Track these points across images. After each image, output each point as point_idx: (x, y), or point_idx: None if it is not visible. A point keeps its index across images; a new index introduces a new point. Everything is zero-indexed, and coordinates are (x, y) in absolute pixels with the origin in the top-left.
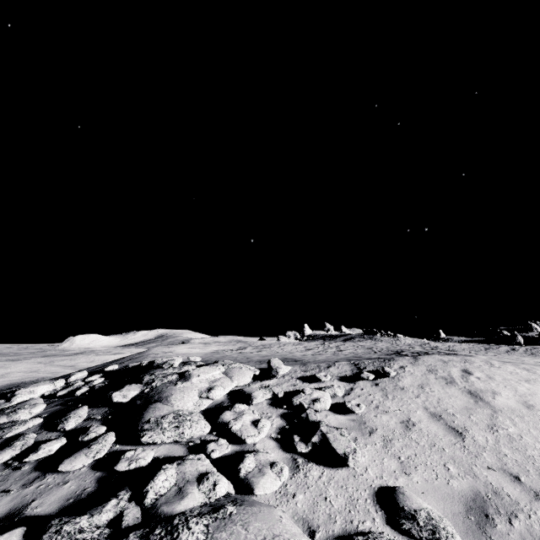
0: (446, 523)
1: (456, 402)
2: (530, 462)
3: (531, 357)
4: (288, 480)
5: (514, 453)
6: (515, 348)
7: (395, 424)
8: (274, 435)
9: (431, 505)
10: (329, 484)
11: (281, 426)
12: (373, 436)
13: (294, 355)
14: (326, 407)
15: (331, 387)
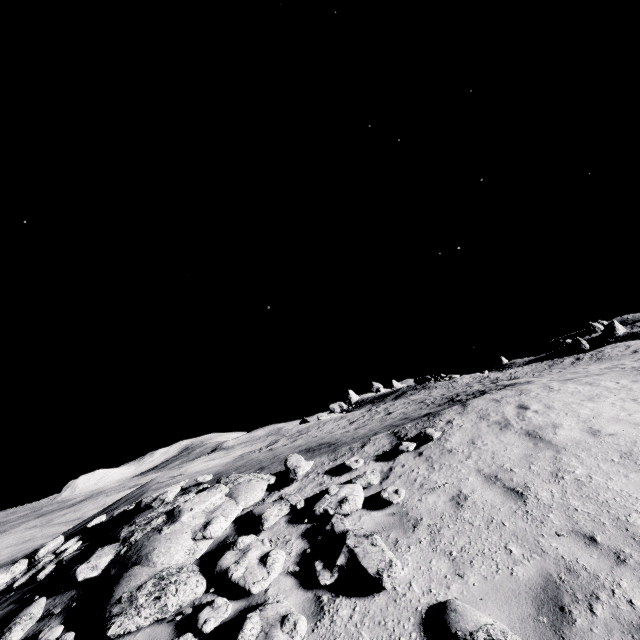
0: (512, 639)
1: (514, 452)
2: (604, 511)
3: (597, 363)
4: (308, 635)
5: (585, 503)
6: (580, 357)
7: (443, 505)
8: (293, 568)
9: (493, 616)
10: (362, 625)
11: (302, 551)
12: (417, 531)
13: (332, 436)
14: (358, 507)
15: (362, 476)
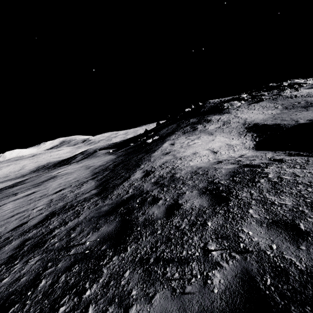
0: None
1: None
2: None
3: None
4: None
5: None
6: None
7: None
8: None
9: None
10: None
11: None
12: None
13: None
14: None
15: None
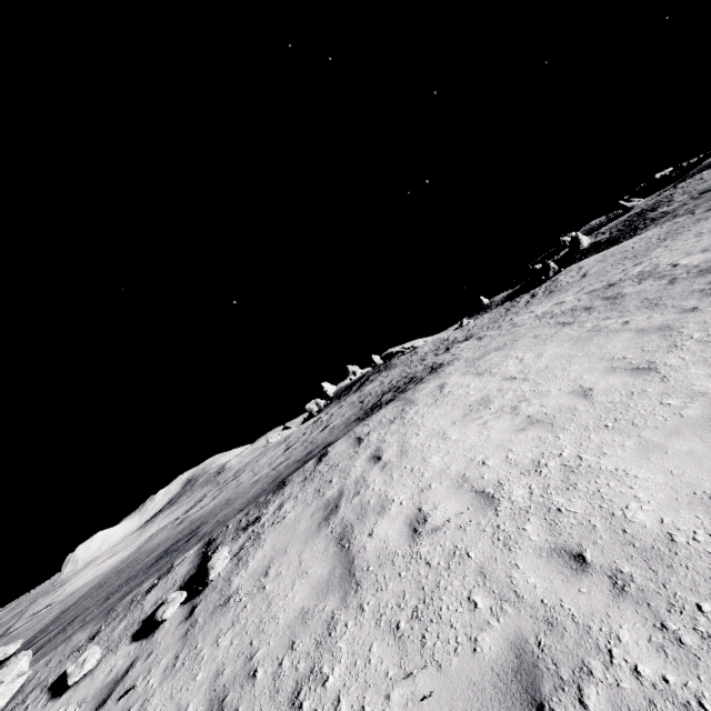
0: None
1: (293, 602)
2: None
3: (548, 299)
4: None
5: None
6: (535, 293)
7: None
8: None
9: None
10: None
11: None
12: None
13: (236, 495)
14: None
15: None
